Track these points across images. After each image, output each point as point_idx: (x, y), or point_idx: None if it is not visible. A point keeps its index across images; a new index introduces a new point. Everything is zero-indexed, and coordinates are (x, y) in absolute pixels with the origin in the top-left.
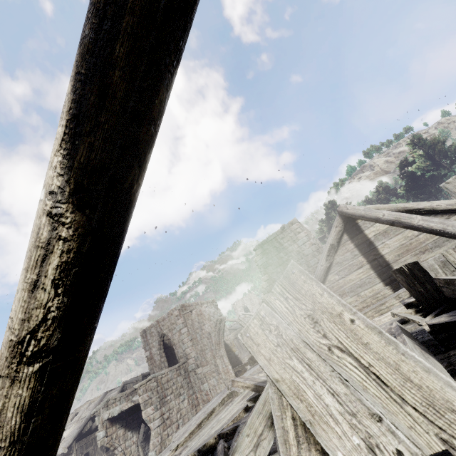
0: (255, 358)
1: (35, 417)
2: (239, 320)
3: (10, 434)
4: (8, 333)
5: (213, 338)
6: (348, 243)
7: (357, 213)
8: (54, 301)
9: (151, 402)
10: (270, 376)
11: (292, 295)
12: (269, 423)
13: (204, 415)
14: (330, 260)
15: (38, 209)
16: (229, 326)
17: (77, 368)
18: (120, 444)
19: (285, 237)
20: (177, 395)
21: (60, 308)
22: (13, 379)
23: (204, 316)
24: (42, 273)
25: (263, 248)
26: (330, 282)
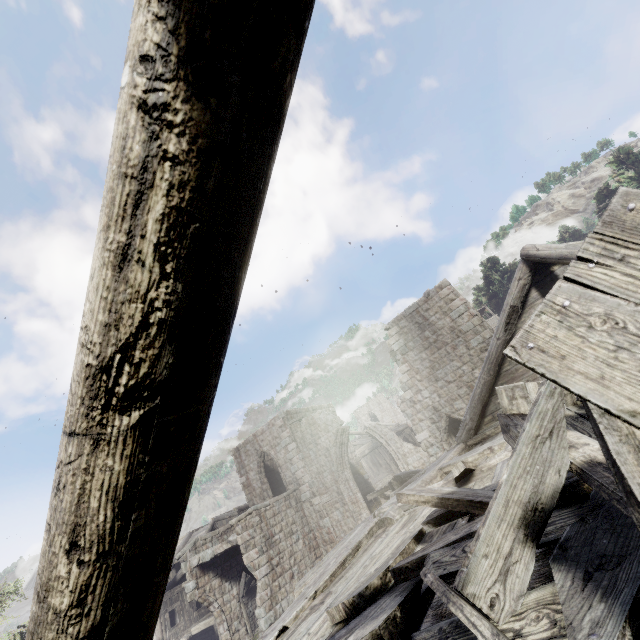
0: (560, 381)
1: (136, 512)
2: (368, 429)
3: (97, 539)
4: (80, 354)
5: (333, 455)
6: (538, 302)
7: (554, 254)
8: (160, 287)
9: (254, 542)
10: (611, 408)
11: (639, 248)
12: (521, 536)
13: (347, 550)
14: (511, 330)
15: (120, 106)
16: (352, 441)
17: (197, 433)
18: (216, 599)
19: (431, 308)
20: (287, 533)
21: (171, 302)
22: (97, 438)
23: (319, 426)
24: (136, 229)
25: (400, 325)
26: (512, 363)
